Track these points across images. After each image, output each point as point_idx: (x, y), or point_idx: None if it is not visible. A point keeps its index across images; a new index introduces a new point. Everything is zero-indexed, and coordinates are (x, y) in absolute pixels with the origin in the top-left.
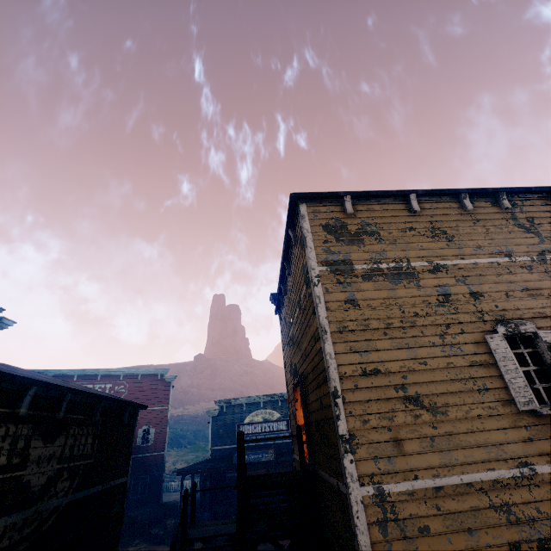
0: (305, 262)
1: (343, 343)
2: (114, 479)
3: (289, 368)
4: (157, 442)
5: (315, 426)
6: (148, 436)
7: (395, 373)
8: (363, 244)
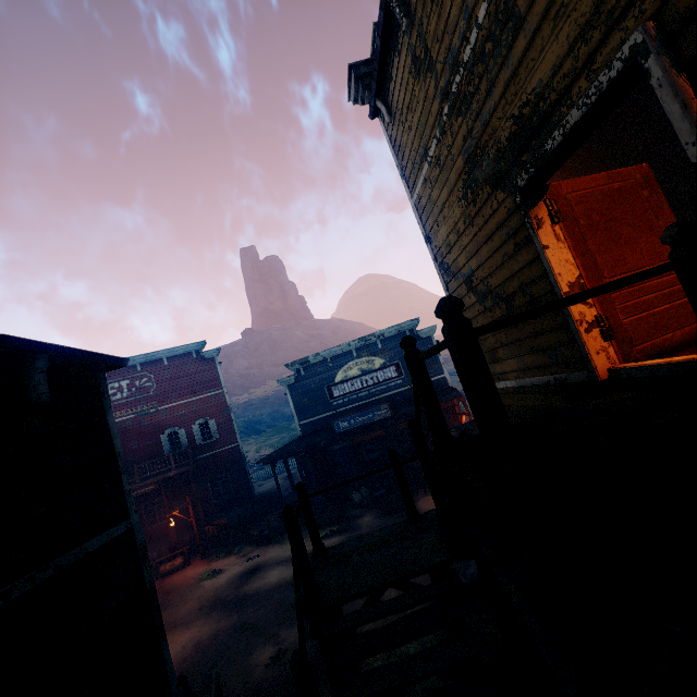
0: None
1: None
2: (67, 550)
3: (457, 194)
4: (224, 434)
5: None
6: (209, 431)
7: None
8: None
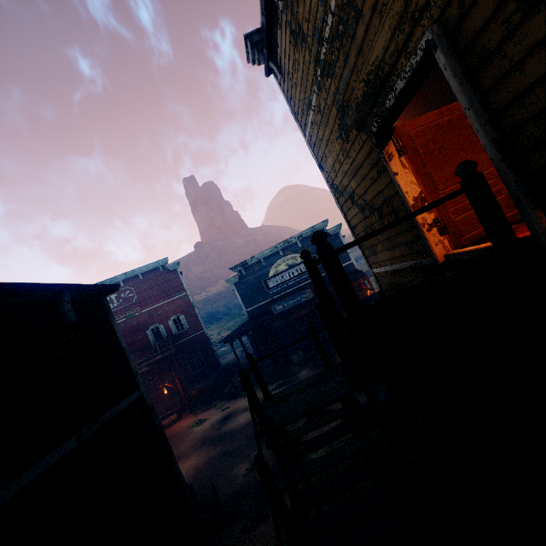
0: None
1: None
2: (106, 411)
3: (335, 134)
4: (192, 325)
5: None
6: (181, 324)
7: None
8: None
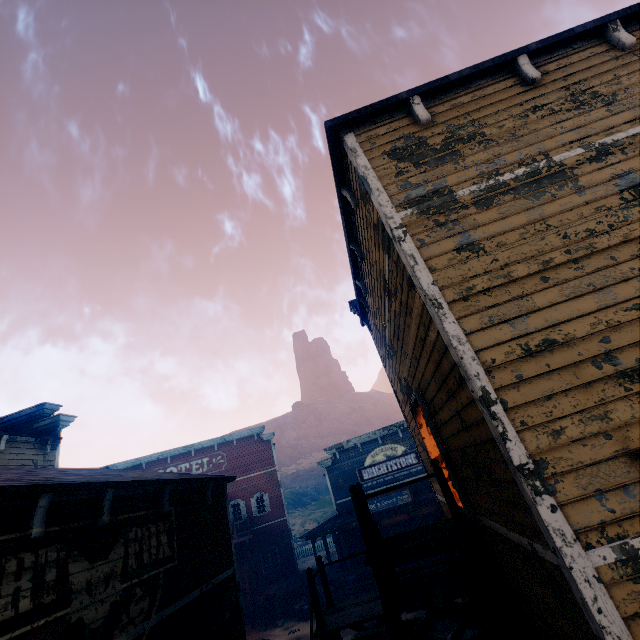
0: (375, 218)
1: (474, 315)
2: (215, 576)
3: (399, 388)
4: (275, 508)
5: (460, 457)
6: (263, 504)
7: (585, 337)
8: (461, 156)
